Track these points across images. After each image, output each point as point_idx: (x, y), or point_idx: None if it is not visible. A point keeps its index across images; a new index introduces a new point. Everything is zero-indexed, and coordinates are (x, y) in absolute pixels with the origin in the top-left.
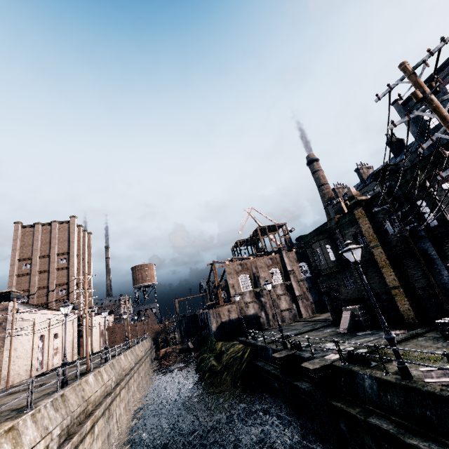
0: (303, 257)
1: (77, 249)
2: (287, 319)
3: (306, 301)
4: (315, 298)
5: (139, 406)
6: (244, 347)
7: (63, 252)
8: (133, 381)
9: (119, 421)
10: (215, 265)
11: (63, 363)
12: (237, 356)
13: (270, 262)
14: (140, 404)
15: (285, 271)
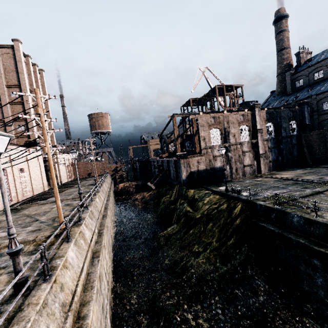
0: (272, 117)
1: (29, 84)
2: (247, 174)
3: (266, 159)
4: (274, 157)
5: (113, 235)
6: (226, 200)
7: (13, 84)
8: (109, 219)
9: (107, 272)
10: (175, 118)
11: (9, 253)
12: (222, 209)
13: (241, 119)
14: (113, 233)
15: (253, 129)
